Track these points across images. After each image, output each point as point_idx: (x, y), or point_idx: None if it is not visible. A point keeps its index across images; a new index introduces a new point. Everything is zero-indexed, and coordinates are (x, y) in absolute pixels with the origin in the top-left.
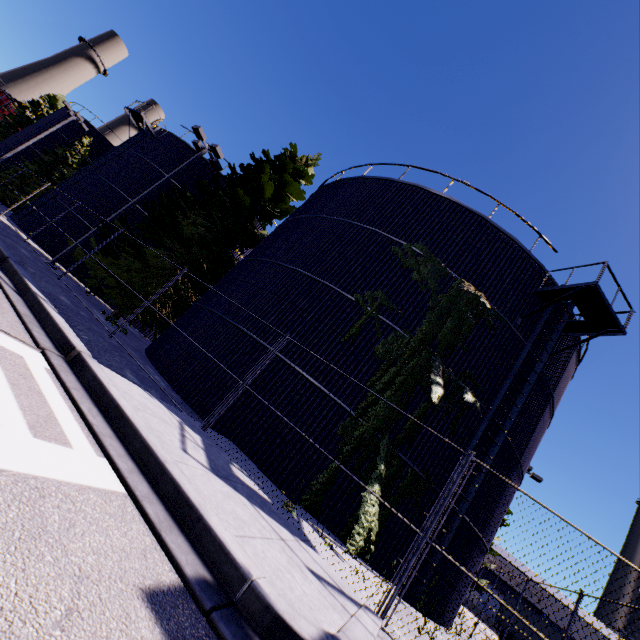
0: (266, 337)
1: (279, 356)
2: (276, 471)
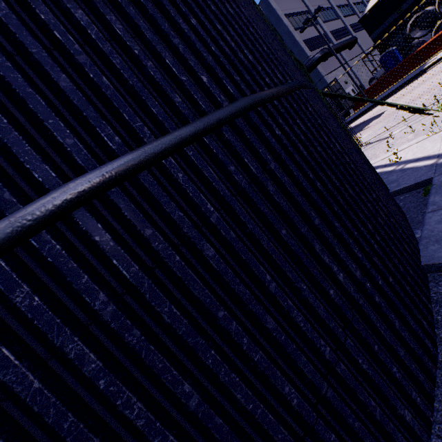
0: (199, 91)
1: (275, 93)
2: (395, 203)
